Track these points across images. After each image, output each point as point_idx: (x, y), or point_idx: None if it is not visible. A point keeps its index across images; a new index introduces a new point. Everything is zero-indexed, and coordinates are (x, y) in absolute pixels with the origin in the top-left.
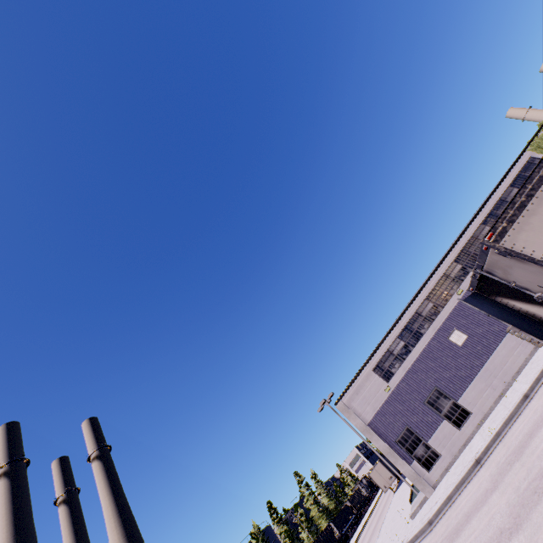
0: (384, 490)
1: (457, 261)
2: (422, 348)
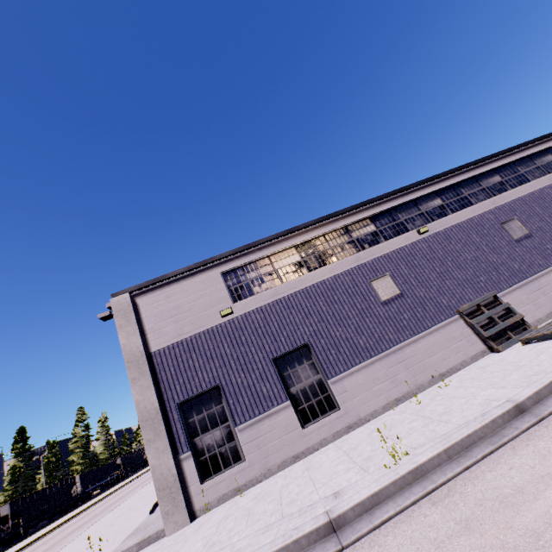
0: None
1: (440, 195)
2: (324, 278)
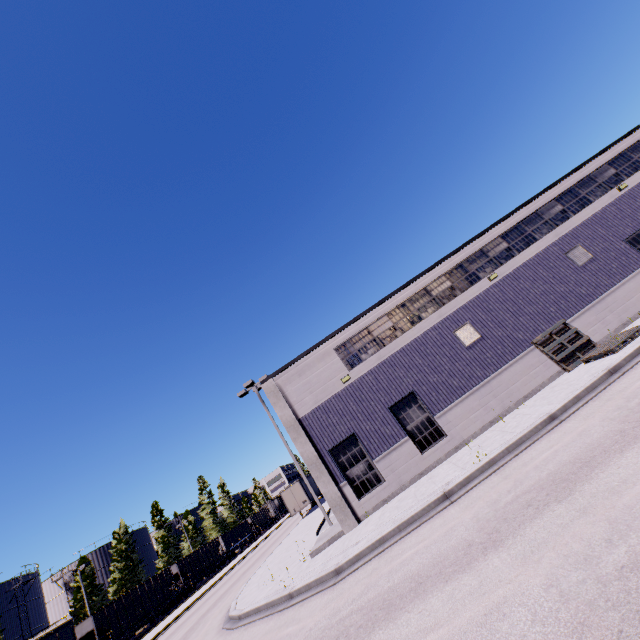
0: (292, 514)
1: (505, 238)
2: (415, 336)
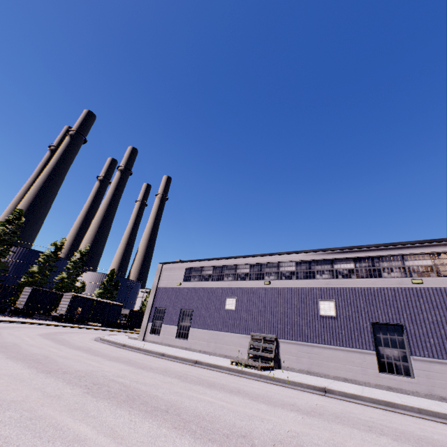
0: None
1: (297, 264)
2: (213, 286)
